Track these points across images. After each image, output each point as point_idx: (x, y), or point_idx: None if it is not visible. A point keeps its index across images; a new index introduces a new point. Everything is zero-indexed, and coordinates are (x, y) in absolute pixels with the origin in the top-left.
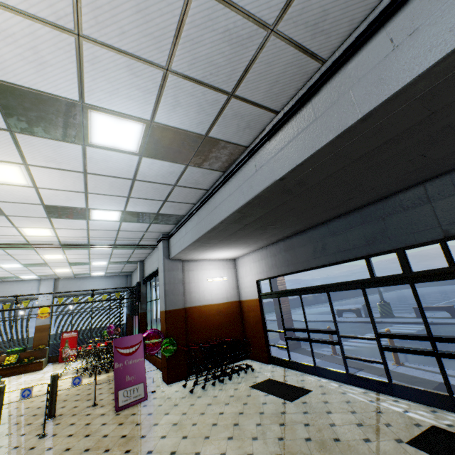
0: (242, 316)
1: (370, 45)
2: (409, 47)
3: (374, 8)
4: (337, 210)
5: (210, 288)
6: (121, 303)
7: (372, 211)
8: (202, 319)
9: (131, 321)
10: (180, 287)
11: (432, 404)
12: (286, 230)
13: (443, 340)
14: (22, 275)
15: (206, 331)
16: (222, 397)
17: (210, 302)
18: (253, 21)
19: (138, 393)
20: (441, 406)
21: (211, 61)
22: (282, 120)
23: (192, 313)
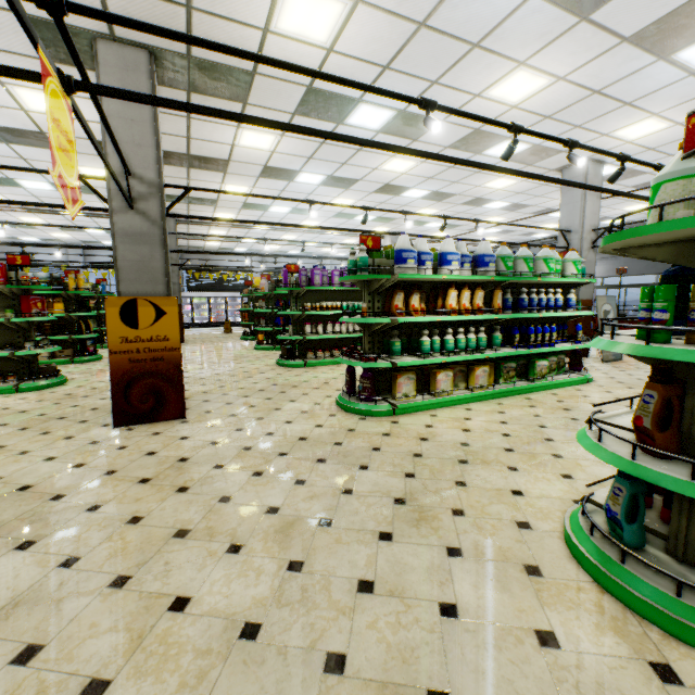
0: None
1: None
2: None
3: None
4: None
5: None
6: None
7: None
8: None
9: None
10: None
11: None
12: None
13: None
14: None
15: None
16: None
17: None
18: None
19: None
20: None
21: None
22: None
23: None
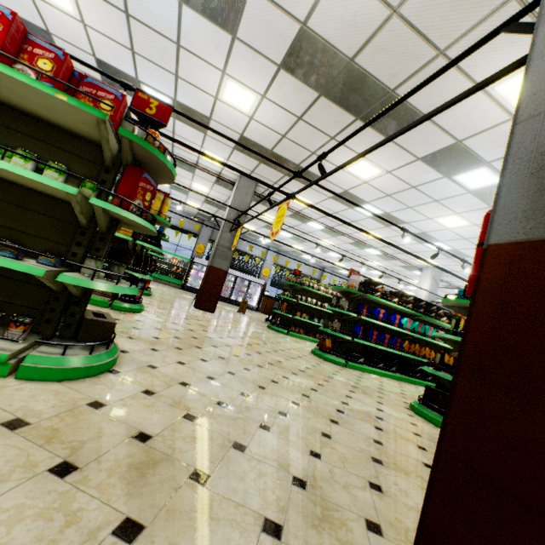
0: None
1: None
2: None
3: None
4: None
5: None
6: None
7: None
8: None
9: None
10: None
11: None
12: None
13: None
14: None
15: None
16: None
17: None
18: None
19: None
20: None
21: None
22: None
23: None
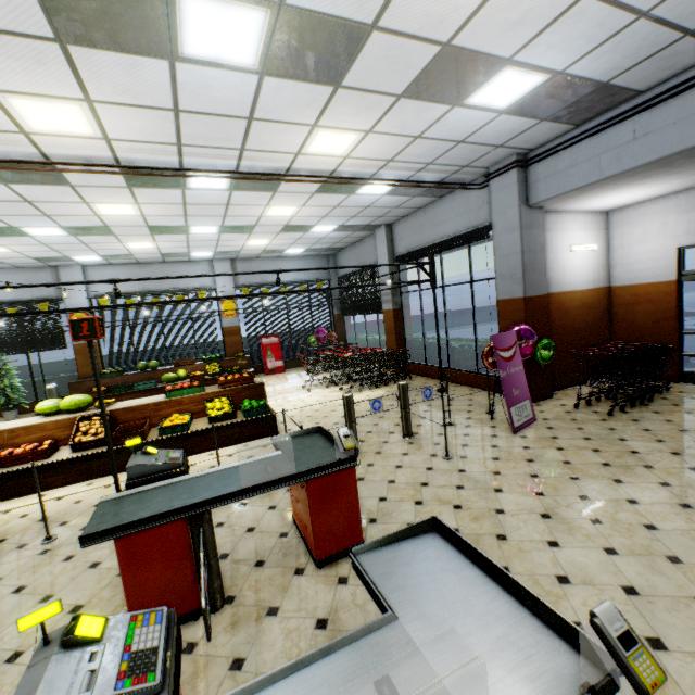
0: (609, 312)
1: None
2: None
3: None
4: None
5: (571, 263)
6: (329, 299)
7: None
8: (561, 314)
9: (343, 325)
10: (542, 259)
11: None
12: None
13: None
14: (196, 251)
15: (565, 333)
16: (689, 423)
17: (572, 288)
18: None
19: (526, 412)
20: None
21: None
22: None
23: (548, 304)
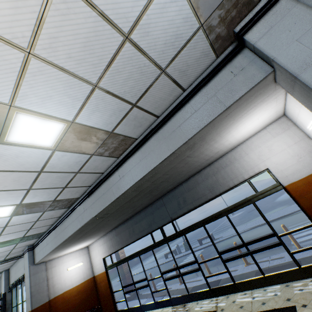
0: (96, 287)
1: (115, 174)
2: (123, 180)
3: (114, 162)
4: (133, 212)
5: (70, 275)
6: None
7: (148, 210)
8: (65, 303)
9: None
10: (45, 284)
11: (185, 302)
12: (113, 225)
13: (180, 267)
14: None
15: None
16: None
17: (71, 286)
18: (69, 172)
19: None
20: (187, 301)
21: (52, 183)
22: (92, 189)
23: (56, 302)
